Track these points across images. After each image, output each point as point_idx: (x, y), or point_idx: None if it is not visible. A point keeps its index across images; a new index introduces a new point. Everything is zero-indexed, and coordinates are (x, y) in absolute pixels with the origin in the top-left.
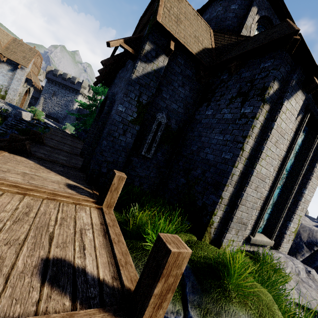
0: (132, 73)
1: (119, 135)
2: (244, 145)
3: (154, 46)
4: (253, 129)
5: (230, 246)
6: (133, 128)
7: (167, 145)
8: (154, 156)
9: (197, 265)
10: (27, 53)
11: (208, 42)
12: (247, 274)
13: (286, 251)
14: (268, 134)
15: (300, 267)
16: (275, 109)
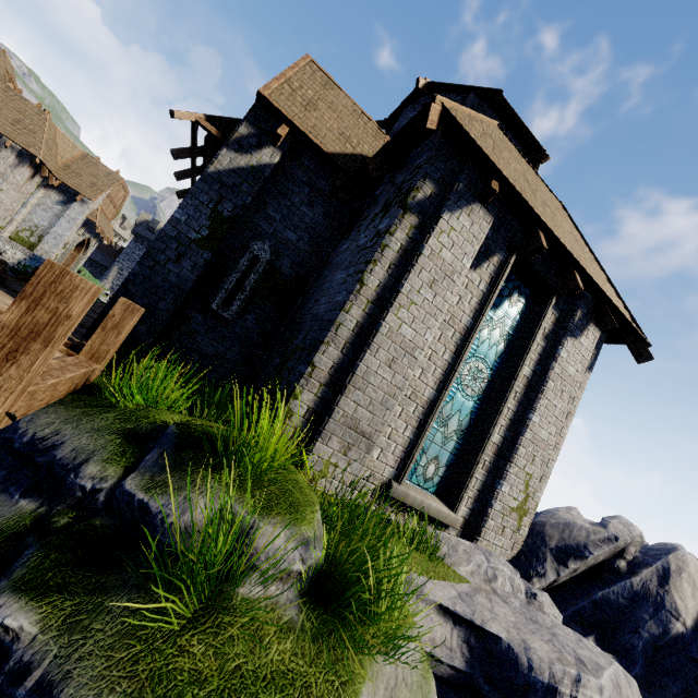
0: (210, 164)
1: (169, 261)
2: (365, 276)
3: (256, 131)
4: (383, 251)
5: (329, 477)
6: (198, 255)
7: (269, 303)
8: (240, 319)
9: (193, 433)
10: (100, 179)
11: (374, 151)
12: (273, 444)
13: (501, 556)
14: (412, 264)
15: (503, 572)
16: (430, 226)
